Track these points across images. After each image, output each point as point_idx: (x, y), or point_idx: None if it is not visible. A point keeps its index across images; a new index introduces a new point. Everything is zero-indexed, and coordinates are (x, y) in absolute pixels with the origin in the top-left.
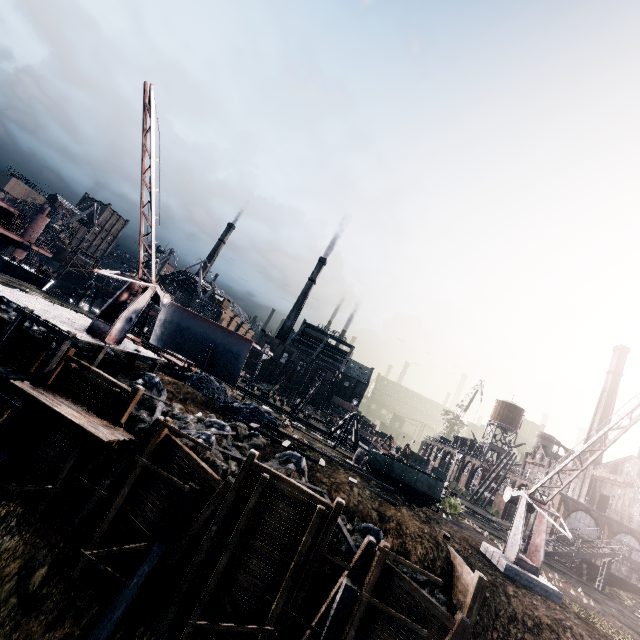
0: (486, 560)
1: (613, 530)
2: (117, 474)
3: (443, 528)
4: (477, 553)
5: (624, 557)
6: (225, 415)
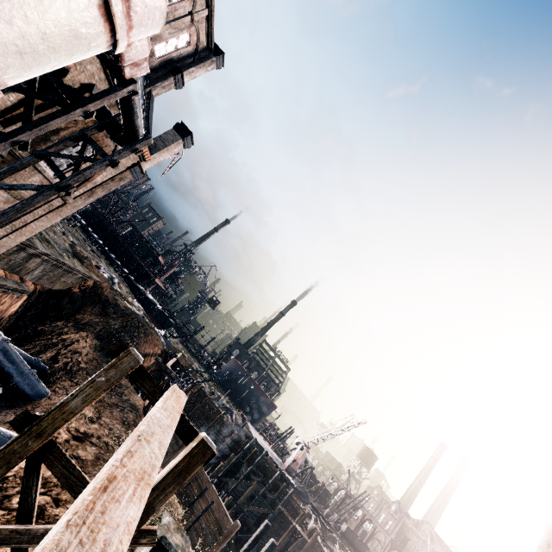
0: None
1: None
2: (296, 547)
3: None
4: None
5: None
6: (301, 499)
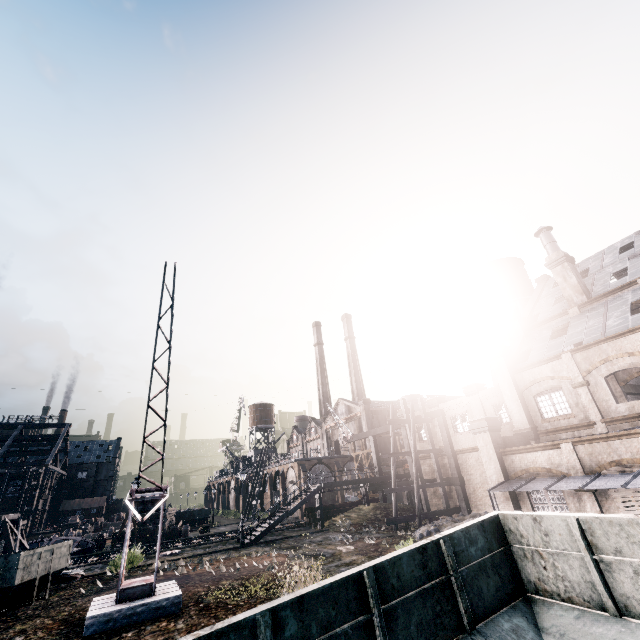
0: (63, 636)
1: (340, 465)
2: None
3: (10, 632)
4: (56, 633)
5: (325, 485)
6: None
